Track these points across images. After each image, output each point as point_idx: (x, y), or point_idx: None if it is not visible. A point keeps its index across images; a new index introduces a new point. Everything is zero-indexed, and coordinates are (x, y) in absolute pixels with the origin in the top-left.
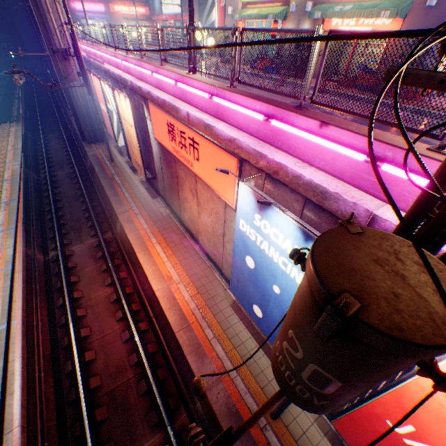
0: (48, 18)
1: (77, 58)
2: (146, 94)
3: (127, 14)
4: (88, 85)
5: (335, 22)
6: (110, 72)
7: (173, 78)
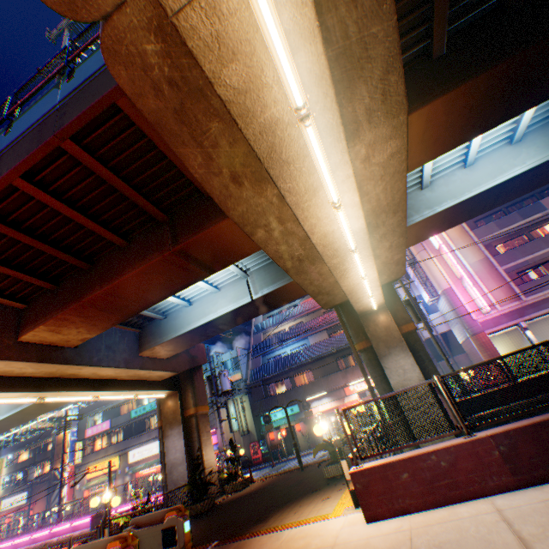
0: None
1: None
2: None
3: None
4: None
5: (141, 470)
6: None
7: (48, 529)
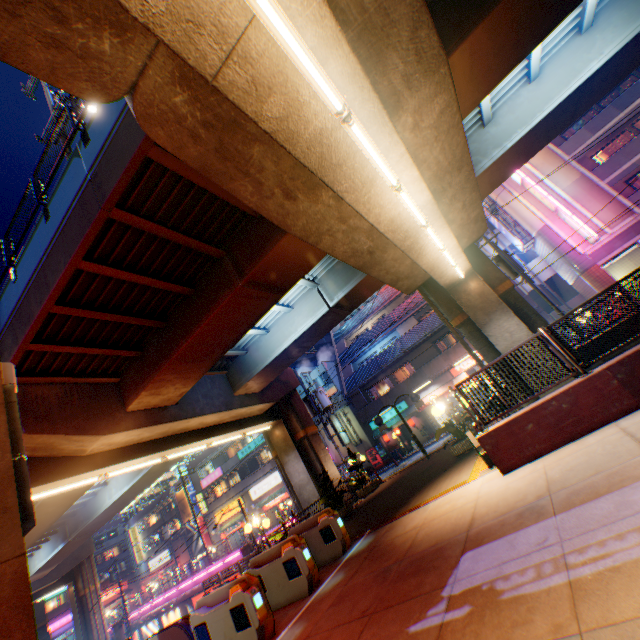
0: (92, 617)
1: (126, 621)
2: (191, 592)
3: (104, 599)
4: (132, 638)
5: (267, 504)
6: (152, 613)
7: (204, 571)
